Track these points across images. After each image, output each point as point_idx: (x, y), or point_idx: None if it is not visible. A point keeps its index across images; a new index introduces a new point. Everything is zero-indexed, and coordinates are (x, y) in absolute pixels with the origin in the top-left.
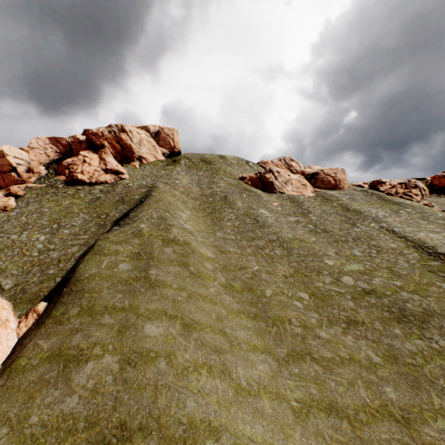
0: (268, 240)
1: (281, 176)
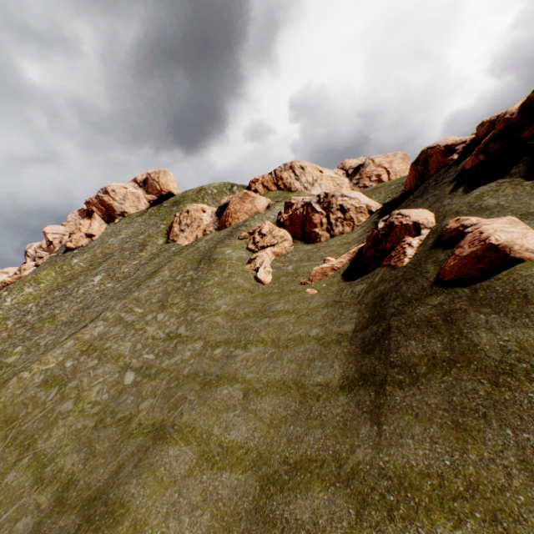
0: (39, 317)
1: (189, 216)
